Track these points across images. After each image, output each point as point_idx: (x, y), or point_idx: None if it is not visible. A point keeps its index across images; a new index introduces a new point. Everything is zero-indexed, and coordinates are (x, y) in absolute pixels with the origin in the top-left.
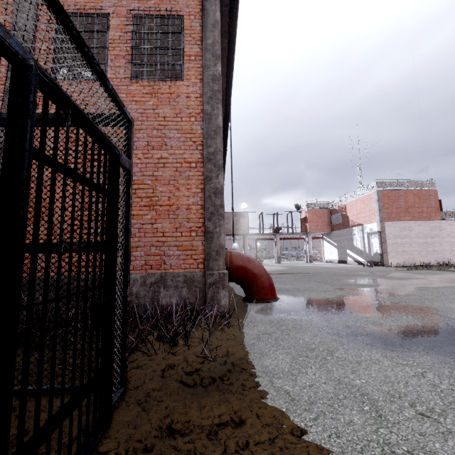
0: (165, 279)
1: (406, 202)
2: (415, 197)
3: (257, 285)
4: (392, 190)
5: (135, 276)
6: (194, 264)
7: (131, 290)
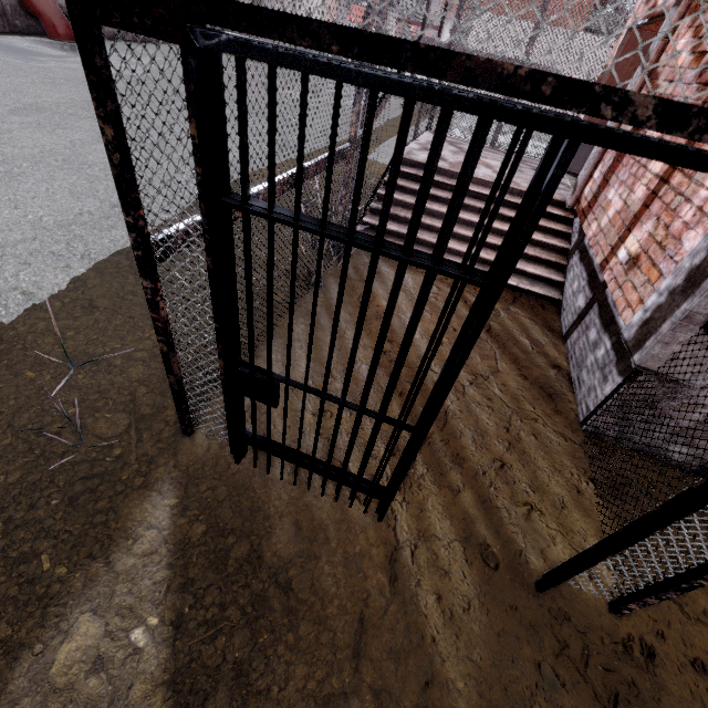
0: None
1: None
2: None
3: (43, 22)
4: None
5: None
6: None
7: None
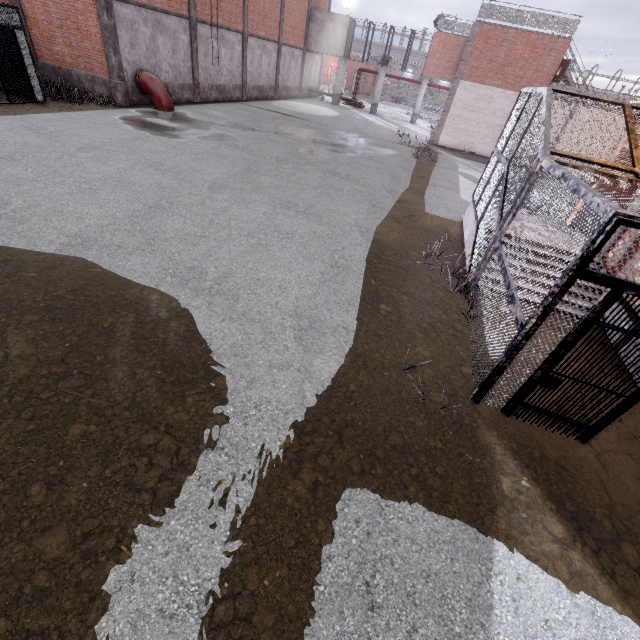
0: (95, 79)
1: (508, 55)
2: (528, 47)
3: (154, 98)
4: (499, 27)
5: (83, 74)
6: (106, 74)
7: (83, 81)
